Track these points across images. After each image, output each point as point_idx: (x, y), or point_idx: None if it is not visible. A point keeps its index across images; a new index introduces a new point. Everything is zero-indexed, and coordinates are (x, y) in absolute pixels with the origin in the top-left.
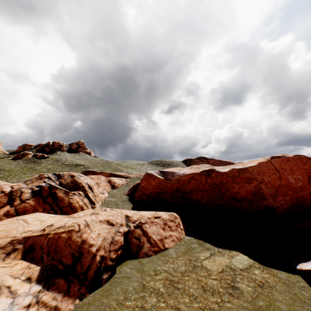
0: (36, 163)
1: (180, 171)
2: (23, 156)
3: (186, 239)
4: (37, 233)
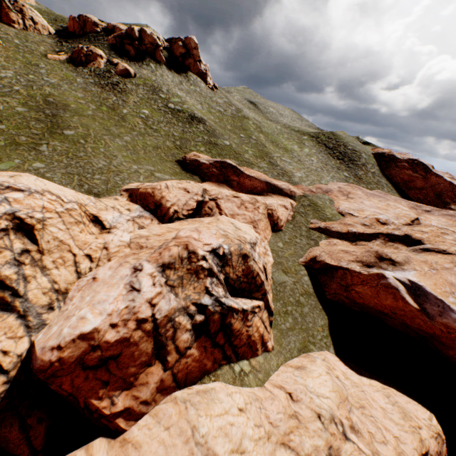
0: (117, 92)
1: None
2: (88, 59)
3: None
4: None
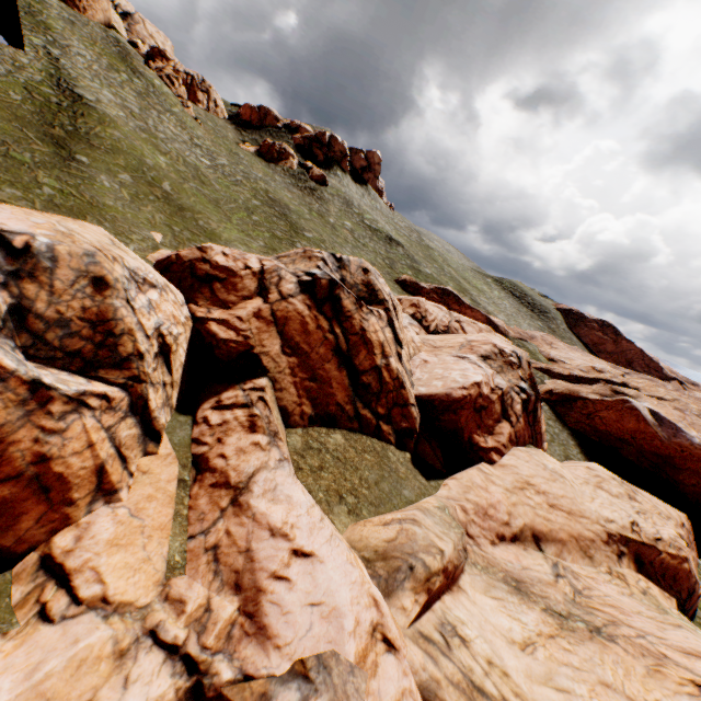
0: (316, 198)
1: (687, 429)
2: (280, 157)
3: None
4: (633, 536)
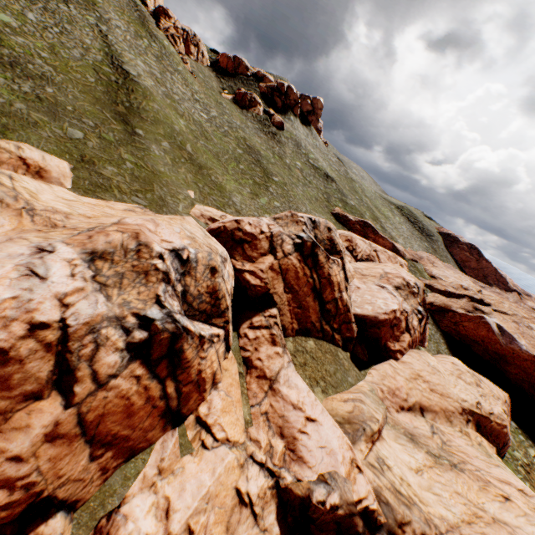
0: (276, 141)
1: (519, 339)
2: (251, 104)
3: (513, 426)
4: (477, 411)
